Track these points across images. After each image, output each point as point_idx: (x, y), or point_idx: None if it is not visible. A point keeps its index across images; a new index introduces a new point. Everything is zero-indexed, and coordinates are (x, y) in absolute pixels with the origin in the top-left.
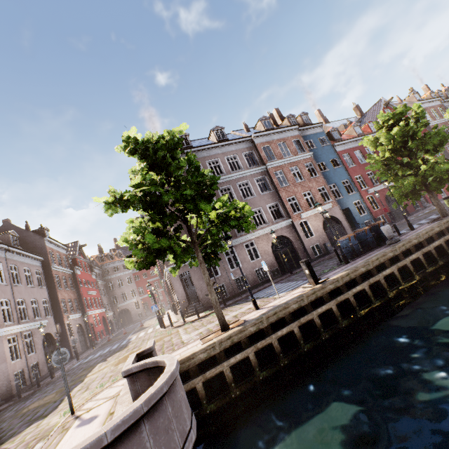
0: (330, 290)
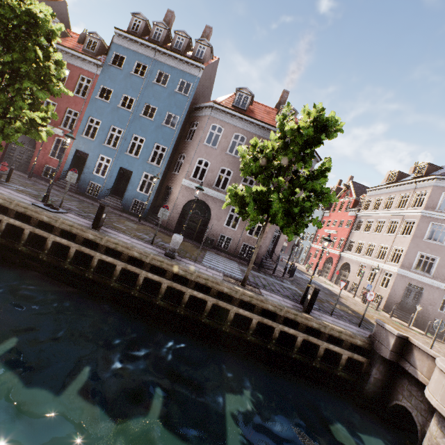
0: None
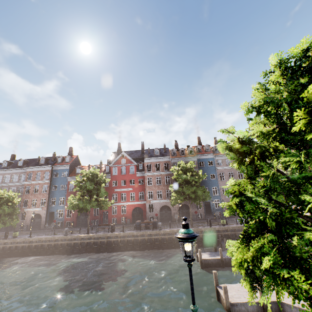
0: None
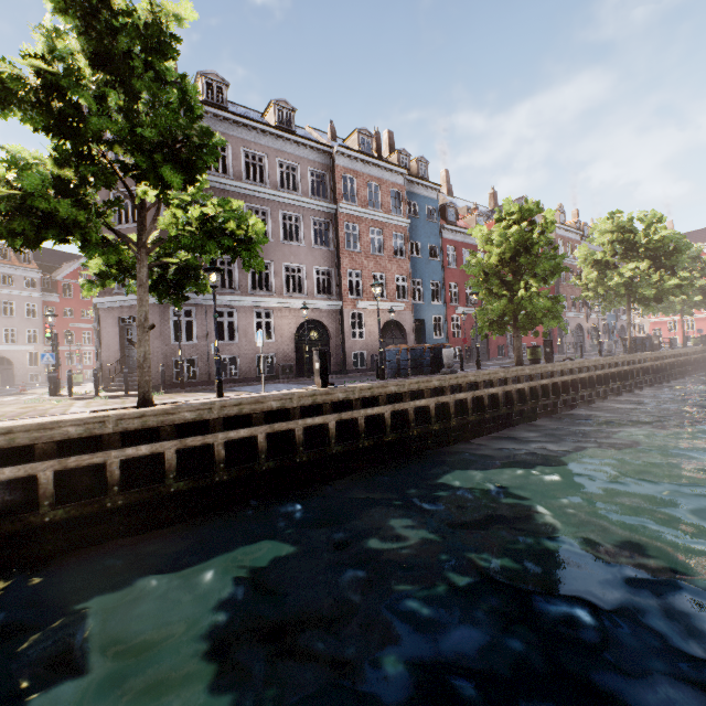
0: (338, 401)
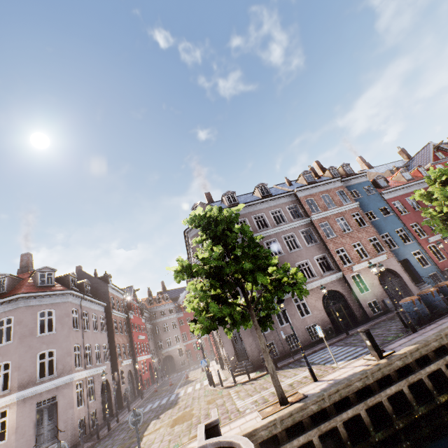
0: (398, 367)
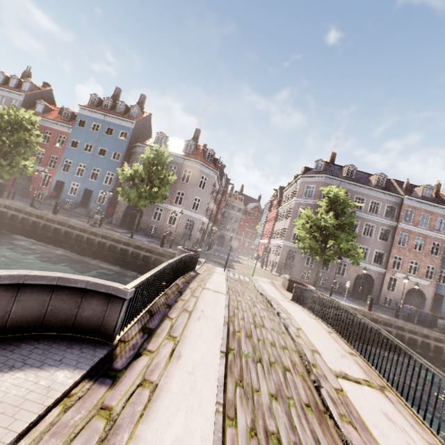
0: (373, 318)
